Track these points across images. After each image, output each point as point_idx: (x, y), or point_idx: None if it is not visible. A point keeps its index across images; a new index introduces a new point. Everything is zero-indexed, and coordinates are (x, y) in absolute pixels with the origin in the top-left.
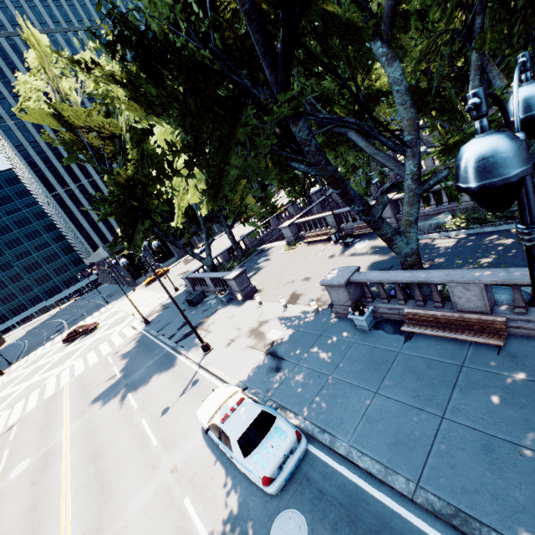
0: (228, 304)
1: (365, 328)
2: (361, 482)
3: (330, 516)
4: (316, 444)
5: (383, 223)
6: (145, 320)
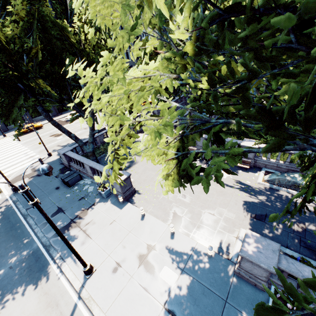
0: (107, 200)
1: None
2: None
3: None
4: None
5: None
6: (13, 188)
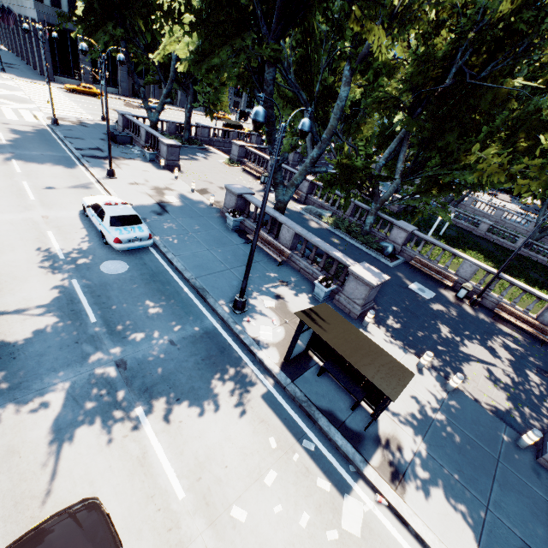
0: (149, 162)
1: (231, 227)
2: (169, 269)
3: (143, 271)
4: (157, 250)
5: (279, 171)
6: (55, 119)
